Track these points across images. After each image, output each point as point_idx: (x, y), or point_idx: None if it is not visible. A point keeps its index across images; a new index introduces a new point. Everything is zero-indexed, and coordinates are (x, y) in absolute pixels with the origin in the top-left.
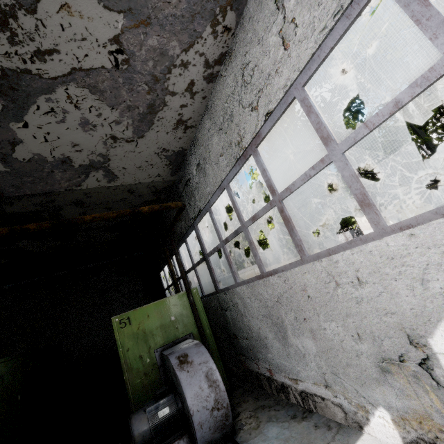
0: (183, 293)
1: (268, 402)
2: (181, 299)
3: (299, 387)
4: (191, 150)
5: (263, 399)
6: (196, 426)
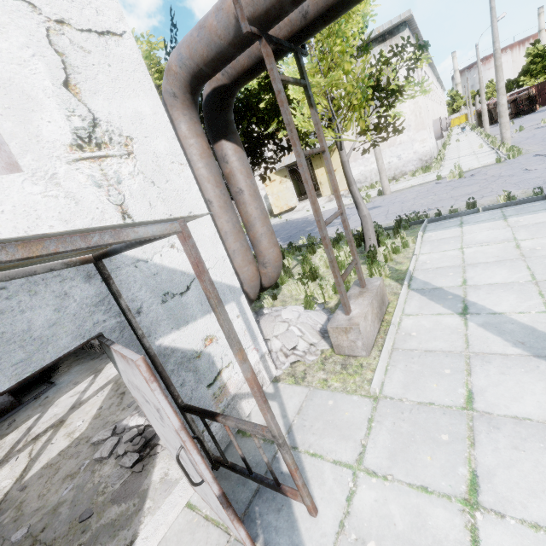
0: None
1: (83, 356)
2: None
3: (97, 343)
4: None
5: (81, 355)
6: None
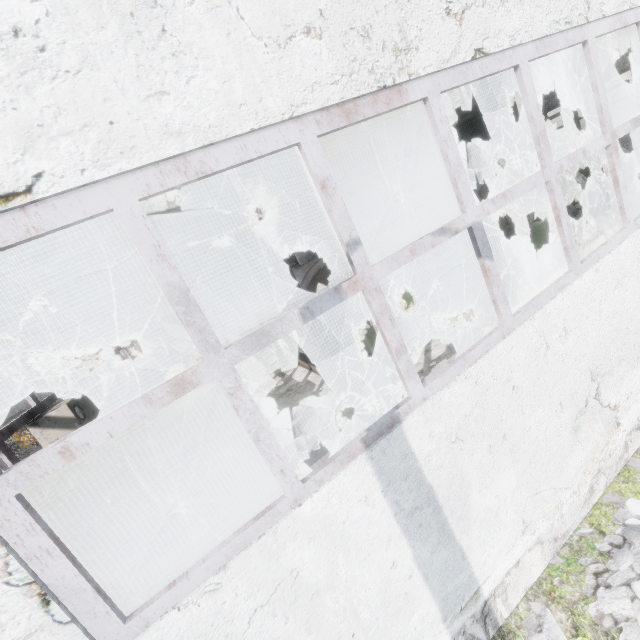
0: (589, 134)
1: None
2: (588, 136)
3: None
4: (601, 44)
5: None
6: (624, 164)
